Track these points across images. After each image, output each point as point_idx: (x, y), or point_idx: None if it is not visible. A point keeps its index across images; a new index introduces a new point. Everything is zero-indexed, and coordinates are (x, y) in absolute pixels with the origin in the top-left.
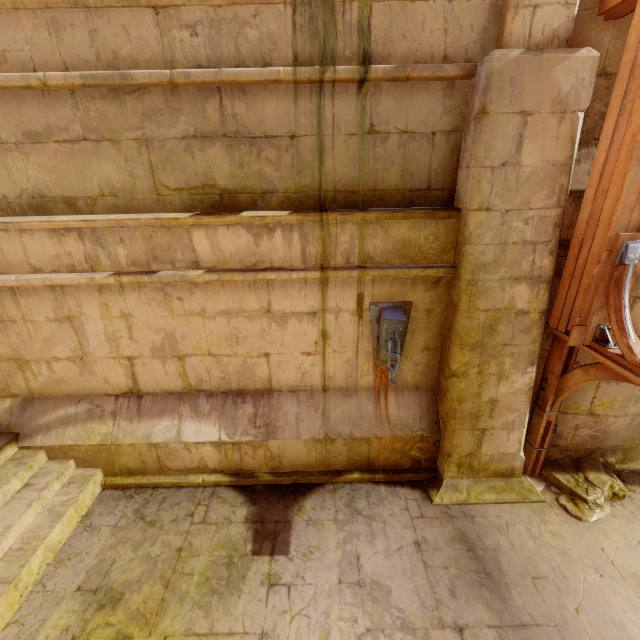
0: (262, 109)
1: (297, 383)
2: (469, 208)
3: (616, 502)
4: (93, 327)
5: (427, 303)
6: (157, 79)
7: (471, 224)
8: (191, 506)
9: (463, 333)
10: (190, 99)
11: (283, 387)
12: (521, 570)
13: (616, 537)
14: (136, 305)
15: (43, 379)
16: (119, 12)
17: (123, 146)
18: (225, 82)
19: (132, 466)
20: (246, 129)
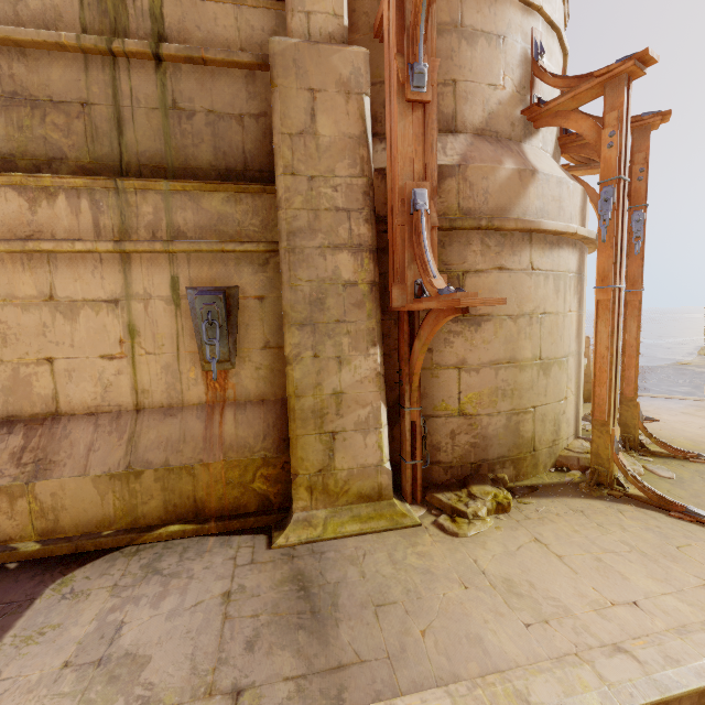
0: (47, 73)
1: (97, 401)
2: (276, 174)
3: (503, 514)
4: None
5: (258, 289)
6: None
7: (280, 189)
8: None
9: (289, 308)
10: None
11: (76, 409)
12: (364, 600)
13: (495, 546)
14: None
15: None
16: None
17: None
18: None
19: None
20: (27, 91)
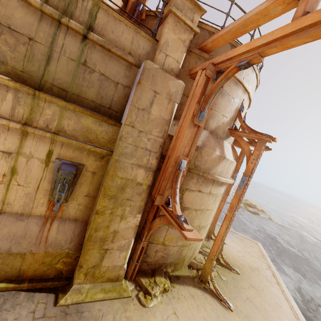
0: (12, 11)
1: None
2: (124, 123)
3: (165, 294)
4: None
5: (94, 168)
6: None
7: (124, 131)
8: None
9: (107, 188)
10: None
11: None
12: None
13: (158, 315)
14: None
15: None
16: None
17: None
18: None
19: None
20: None
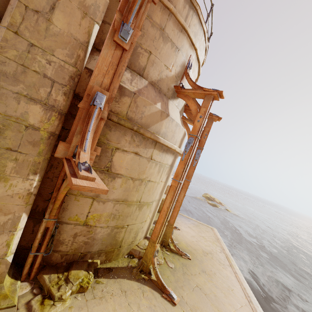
0: None
1: None
2: (1, 24)
3: (81, 294)
4: None
5: None
6: None
7: None
8: None
9: None
10: None
11: None
12: None
13: None
14: None
15: None
16: None
17: None
18: None
19: None
20: None
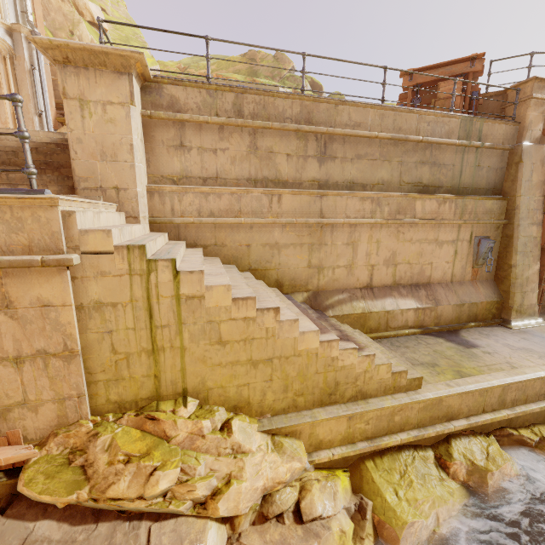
0: (444, 154)
1: (441, 279)
2: (516, 196)
3: None
4: (362, 248)
5: (494, 237)
6: (417, 139)
7: (517, 202)
8: (414, 341)
9: (516, 246)
10: (421, 148)
11: (434, 281)
12: None
13: None
14: (384, 236)
15: (327, 279)
16: (405, 115)
17: (392, 164)
18: (438, 143)
19: (373, 327)
20: (437, 161)
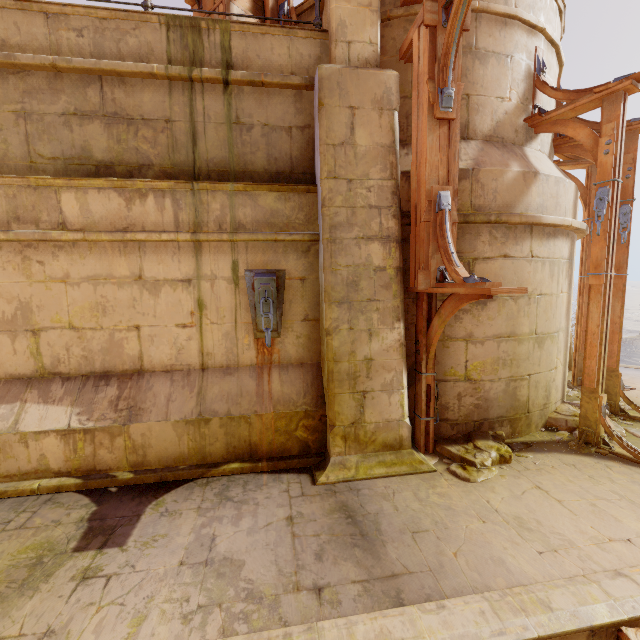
0: (140, 97)
1: (172, 361)
2: (321, 178)
3: (505, 465)
4: None
5: (301, 271)
6: (40, 61)
7: (324, 190)
8: (11, 514)
9: (329, 289)
10: (73, 83)
11: (156, 367)
12: (401, 527)
13: (502, 491)
14: None
15: None
16: (13, 13)
17: (0, 116)
18: (105, 71)
19: None
20: (125, 111)
